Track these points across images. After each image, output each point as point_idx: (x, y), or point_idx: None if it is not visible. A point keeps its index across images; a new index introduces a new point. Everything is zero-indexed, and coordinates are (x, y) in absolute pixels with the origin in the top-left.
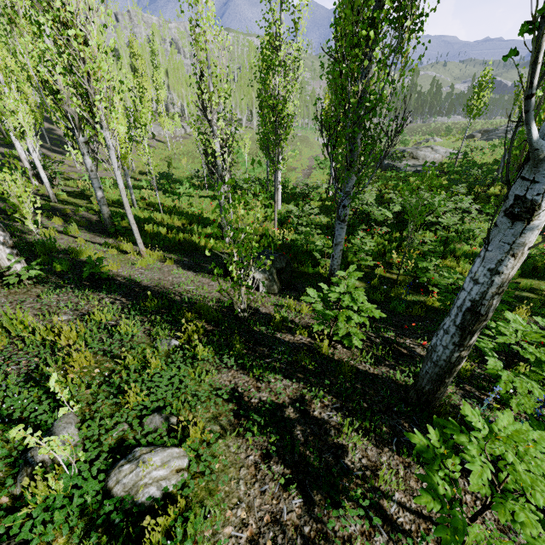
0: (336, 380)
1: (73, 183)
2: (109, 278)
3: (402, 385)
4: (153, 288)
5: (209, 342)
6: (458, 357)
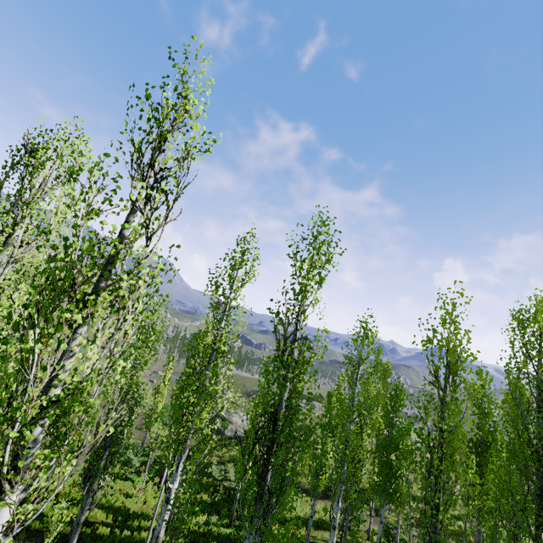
0: None
1: None
2: None
3: None
4: None
5: None
6: None
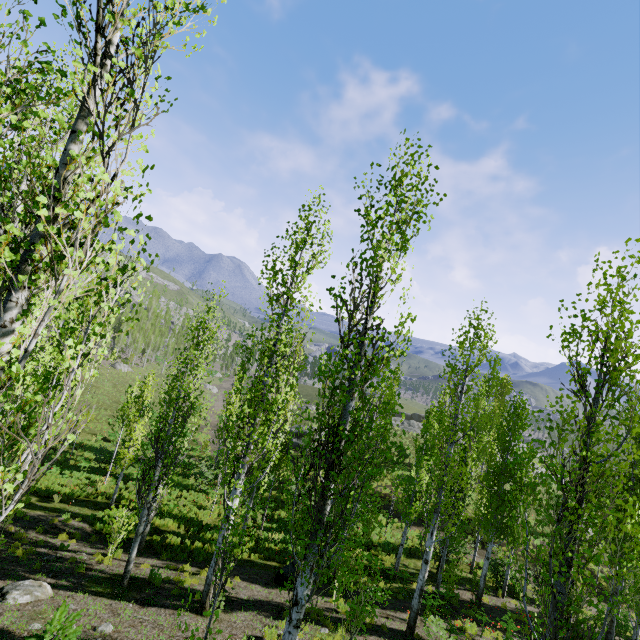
0: (384, 632)
1: None
2: (232, 600)
3: (401, 629)
4: (263, 602)
5: (334, 627)
6: (419, 607)
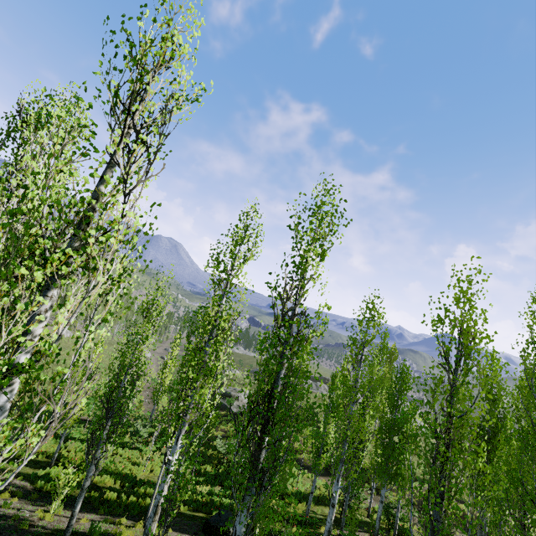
0: None
1: None
2: None
3: None
4: None
5: None
6: None
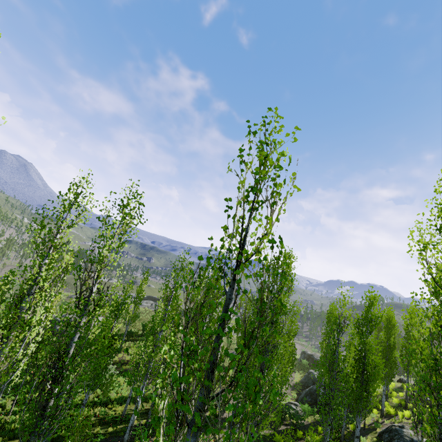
0: None
1: None
2: None
3: None
4: None
5: None
6: (129, 438)
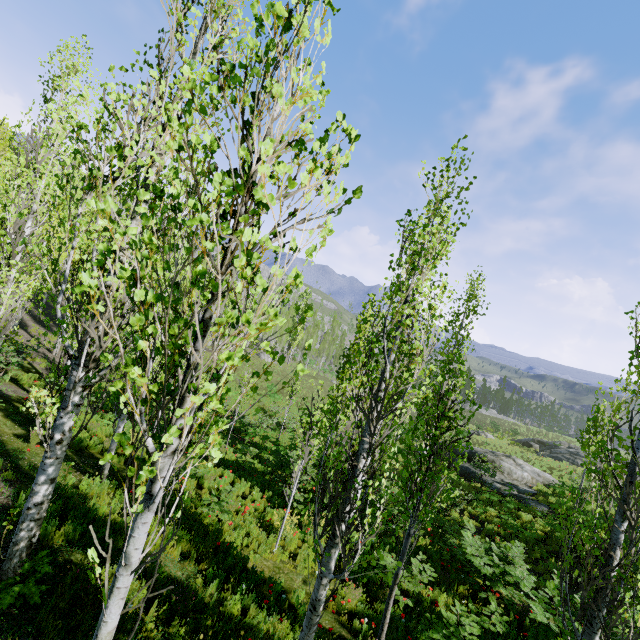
0: None
1: (29, 377)
2: None
3: None
4: None
5: None
6: None
